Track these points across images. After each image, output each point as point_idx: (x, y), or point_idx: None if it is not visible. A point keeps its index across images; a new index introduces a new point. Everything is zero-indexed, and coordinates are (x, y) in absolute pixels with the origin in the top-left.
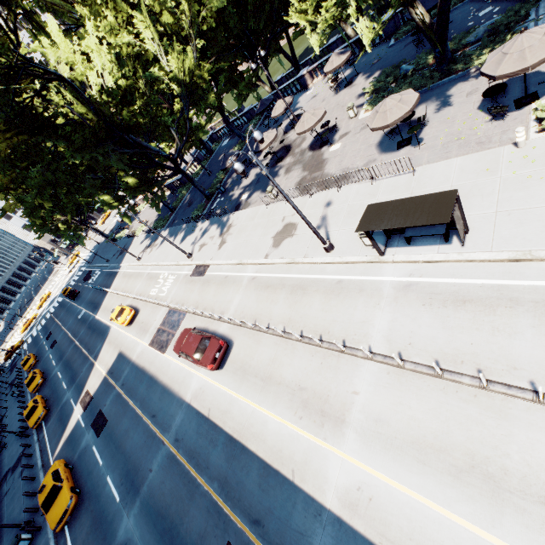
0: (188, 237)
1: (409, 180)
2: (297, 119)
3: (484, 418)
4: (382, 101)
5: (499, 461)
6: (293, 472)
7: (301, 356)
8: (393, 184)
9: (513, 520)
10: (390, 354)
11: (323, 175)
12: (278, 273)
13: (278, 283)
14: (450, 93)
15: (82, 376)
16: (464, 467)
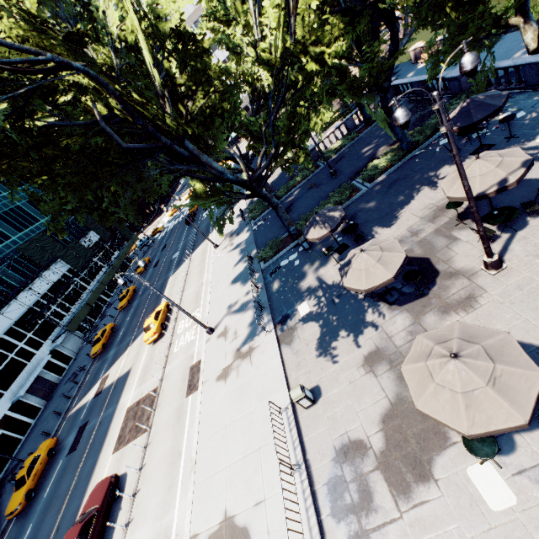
0: (238, 284)
1: None
2: (488, 244)
3: None
4: None
5: None
6: None
7: None
8: None
9: None
10: None
11: (382, 533)
12: None
13: None
14: None
15: (122, 347)
16: None
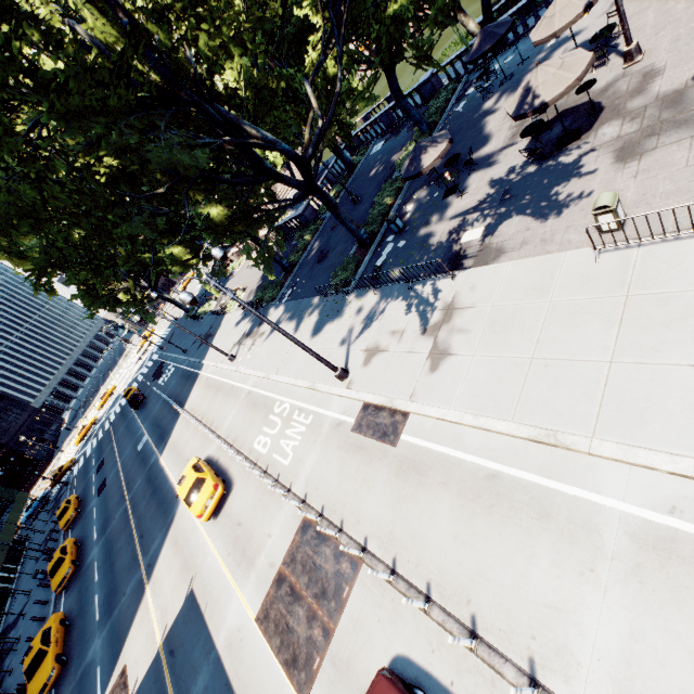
0: (329, 325)
1: None
2: (627, 25)
3: None
4: None
5: None
6: None
7: None
8: None
9: None
10: None
11: None
12: None
13: None
14: None
15: (122, 608)
16: None
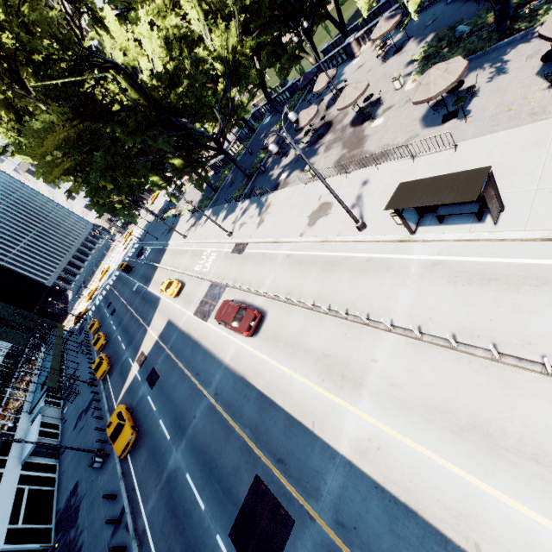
0: (229, 216)
1: (449, 156)
2: (340, 93)
3: (491, 386)
4: (426, 72)
5: (499, 424)
6: (313, 423)
7: (328, 327)
8: (433, 161)
9: (504, 472)
10: (410, 327)
11: (362, 153)
12: (312, 251)
13: (310, 260)
14: (507, 57)
15: (137, 339)
16: (466, 427)
